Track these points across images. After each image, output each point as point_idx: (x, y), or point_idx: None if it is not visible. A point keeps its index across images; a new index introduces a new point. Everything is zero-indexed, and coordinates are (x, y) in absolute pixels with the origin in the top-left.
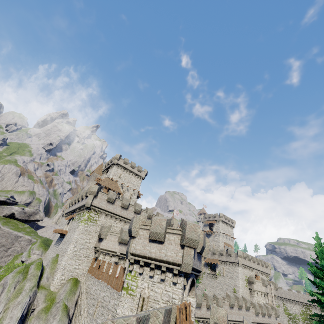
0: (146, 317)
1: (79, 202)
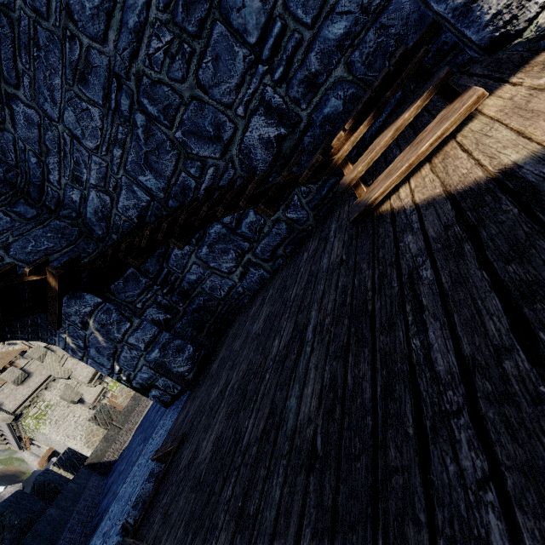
0: (101, 408)
1: (1, 430)
